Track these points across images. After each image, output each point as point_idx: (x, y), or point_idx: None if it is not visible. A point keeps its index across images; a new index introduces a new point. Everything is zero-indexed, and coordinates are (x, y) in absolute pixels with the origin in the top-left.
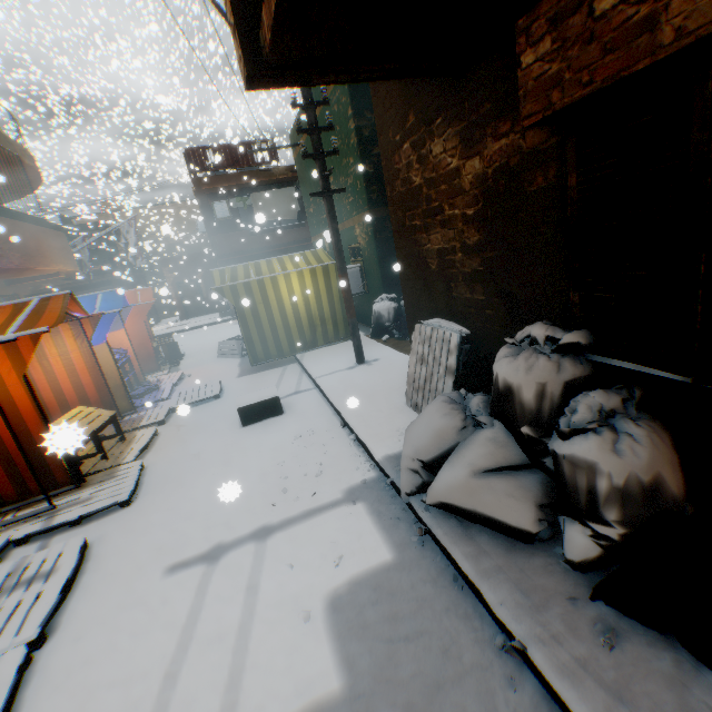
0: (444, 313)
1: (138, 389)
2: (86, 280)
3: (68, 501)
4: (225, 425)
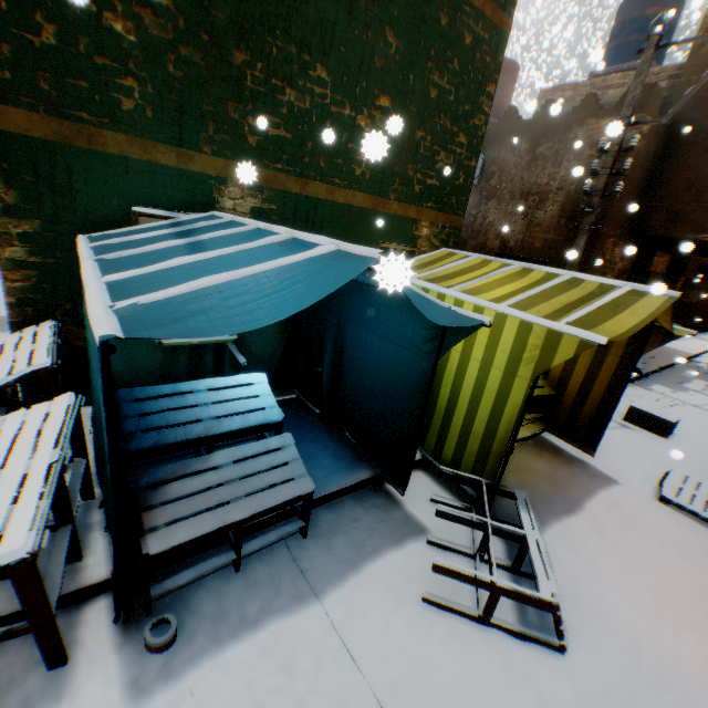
0: None
1: None
2: None
3: None
4: (687, 444)
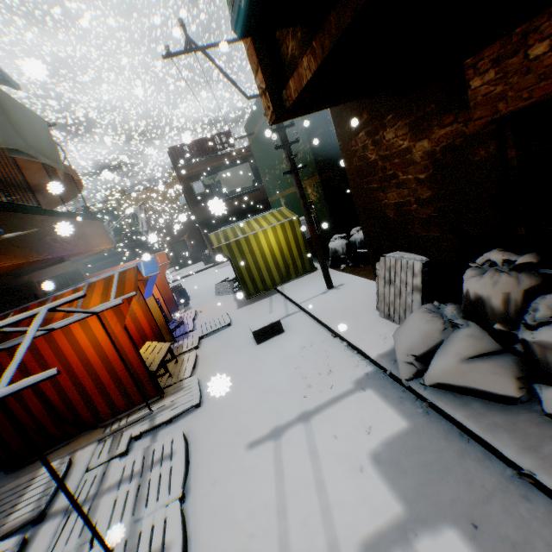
0: (403, 247)
1: (170, 326)
2: (109, 251)
3: (158, 407)
4: (244, 345)
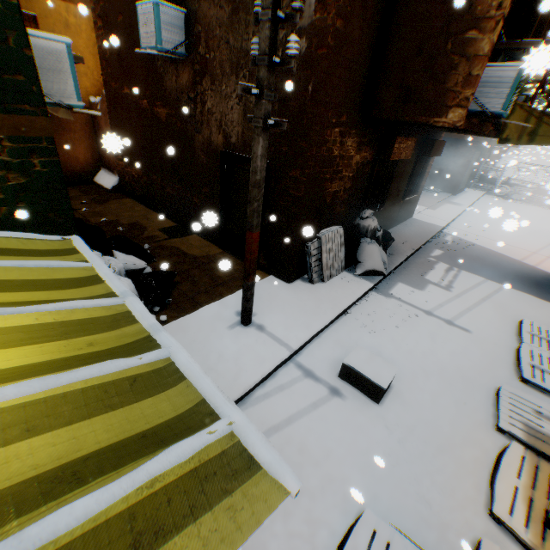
0: (326, 224)
1: None
2: None
3: None
4: (403, 408)
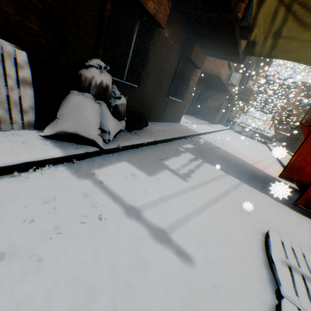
0: None
1: None
2: None
3: None
4: None
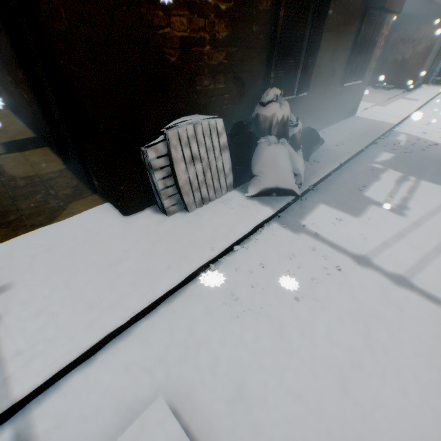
0: (184, 111)
1: None
2: None
3: None
4: None
